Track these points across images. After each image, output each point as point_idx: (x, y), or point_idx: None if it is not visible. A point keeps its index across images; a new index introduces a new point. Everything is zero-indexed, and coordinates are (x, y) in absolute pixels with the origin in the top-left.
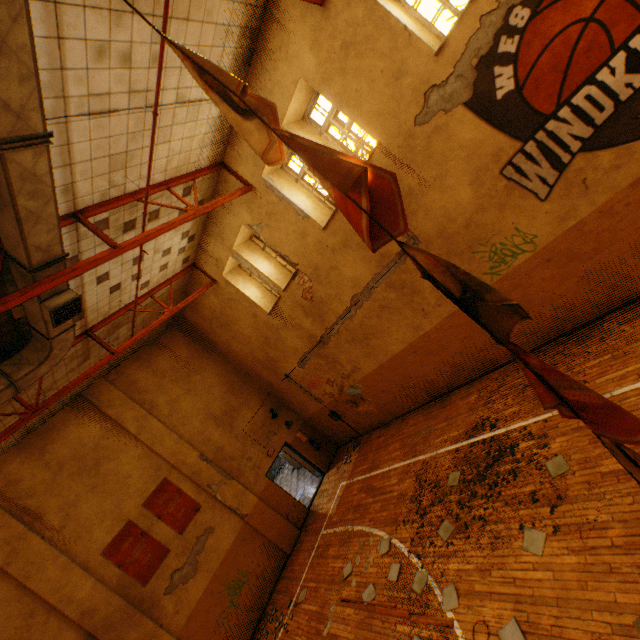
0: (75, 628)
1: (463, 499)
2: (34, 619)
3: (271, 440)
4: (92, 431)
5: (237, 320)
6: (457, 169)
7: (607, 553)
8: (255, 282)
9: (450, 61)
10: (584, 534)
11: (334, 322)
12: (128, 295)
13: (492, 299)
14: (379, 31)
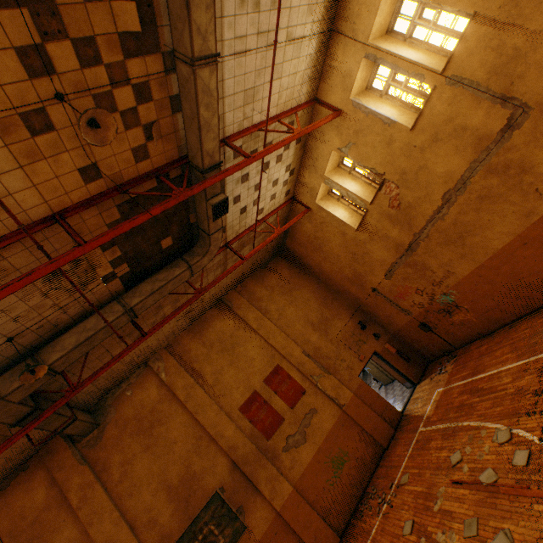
0: (225, 456)
1: None
2: (201, 442)
3: (361, 347)
4: (228, 325)
5: (327, 241)
6: None
7: None
8: (342, 205)
9: None
10: None
11: (423, 226)
12: (250, 218)
13: None
14: None
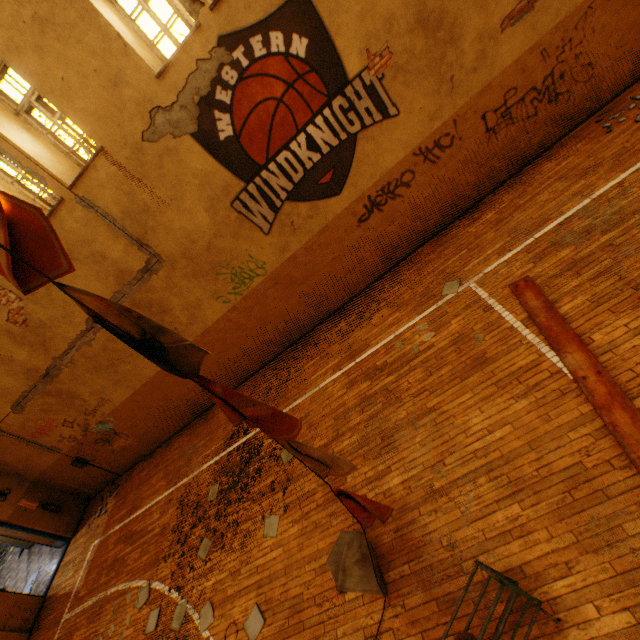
0: None
1: (221, 510)
2: None
3: None
4: None
5: None
6: (193, 194)
7: (315, 513)
8: None
9: (173, 89)
10: (303, 504)
11: (66, 349)
12: None
13: (167, 341)
14: (87, 24)
